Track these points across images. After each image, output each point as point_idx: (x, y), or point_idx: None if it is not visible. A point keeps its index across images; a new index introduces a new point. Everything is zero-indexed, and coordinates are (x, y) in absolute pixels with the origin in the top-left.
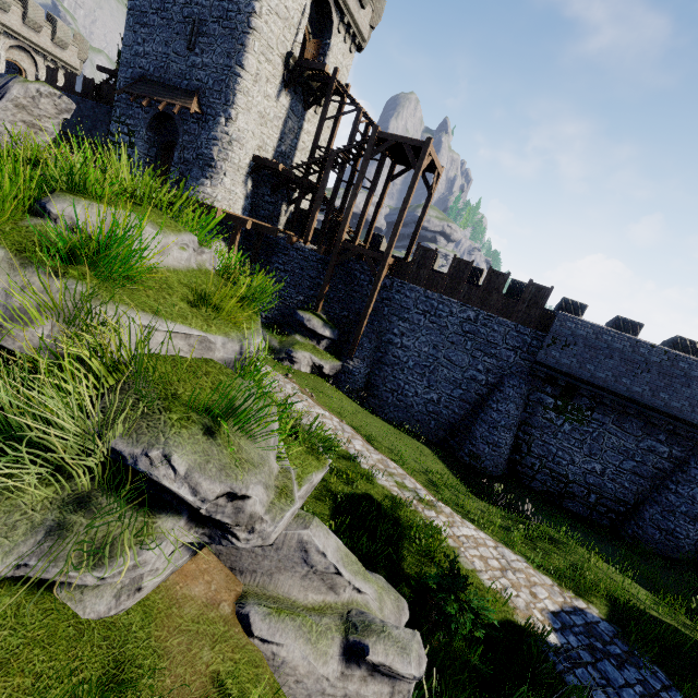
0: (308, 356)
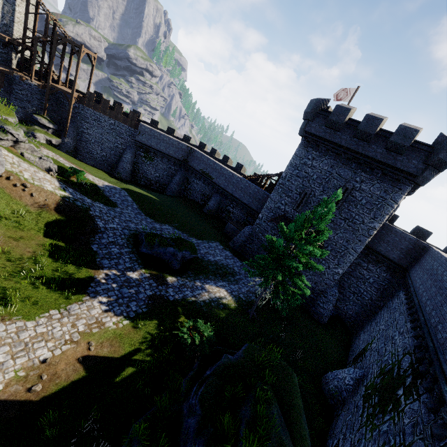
0: (43, 135)
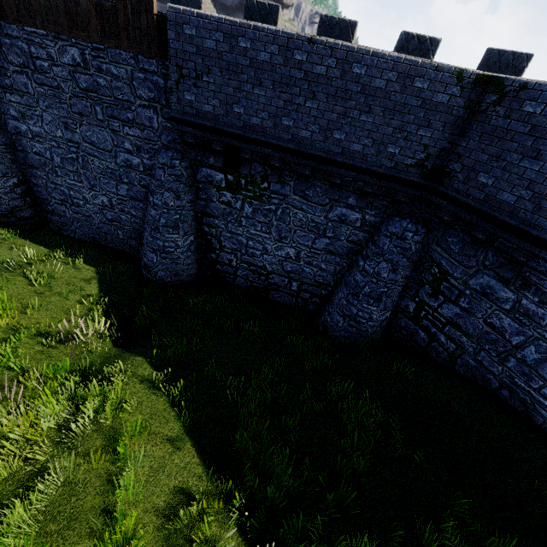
0: None
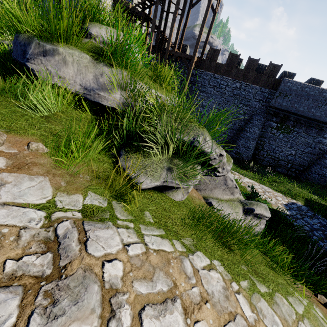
0: None
